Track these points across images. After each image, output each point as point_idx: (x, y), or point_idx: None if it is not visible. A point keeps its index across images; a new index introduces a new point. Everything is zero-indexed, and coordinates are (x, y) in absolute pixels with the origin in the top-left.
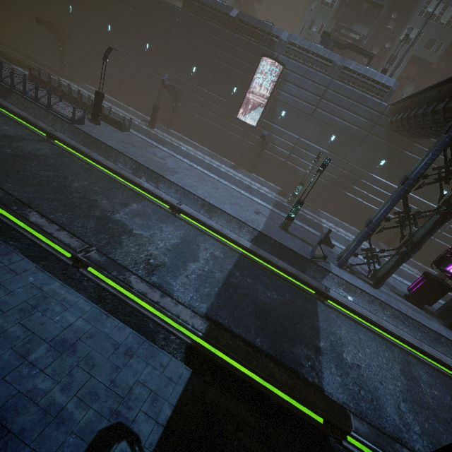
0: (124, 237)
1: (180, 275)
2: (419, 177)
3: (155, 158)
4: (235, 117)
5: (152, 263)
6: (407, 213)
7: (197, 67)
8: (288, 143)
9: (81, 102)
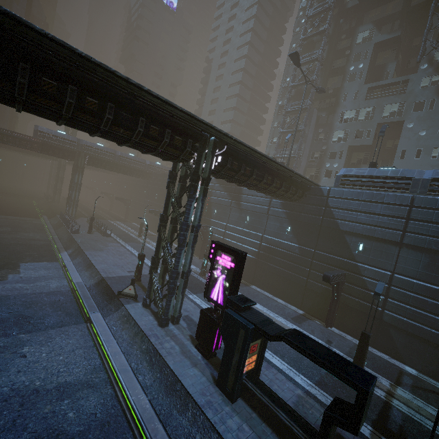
0: (6, 269)
1: (2, 285)
2: (163, 213)
3: (99, 245)
4: None
5: None
6: None
7: None
8: (221, 229)
9: (96, 226)
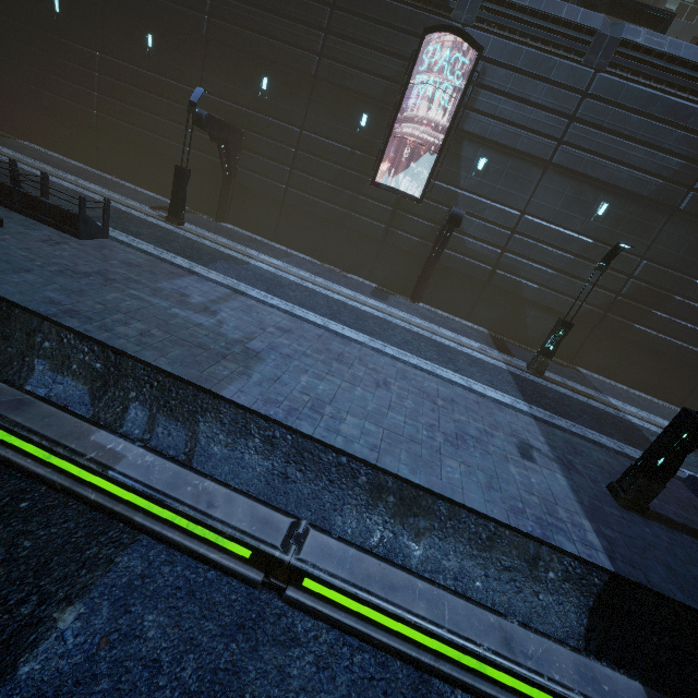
0: None
1: None
2: None
3: (181, 314)
4: (371, 182)
5: None
6: None
7: (271, 77)
8: (497, 228)
9: None
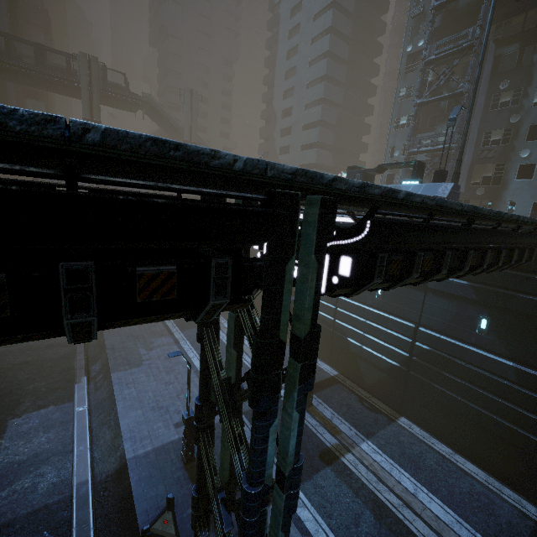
0: None
1: None
2: (199, 398)
3: (140, 350)
4: None
5: None
6: None
7: None
8: (328, 304)
9: None
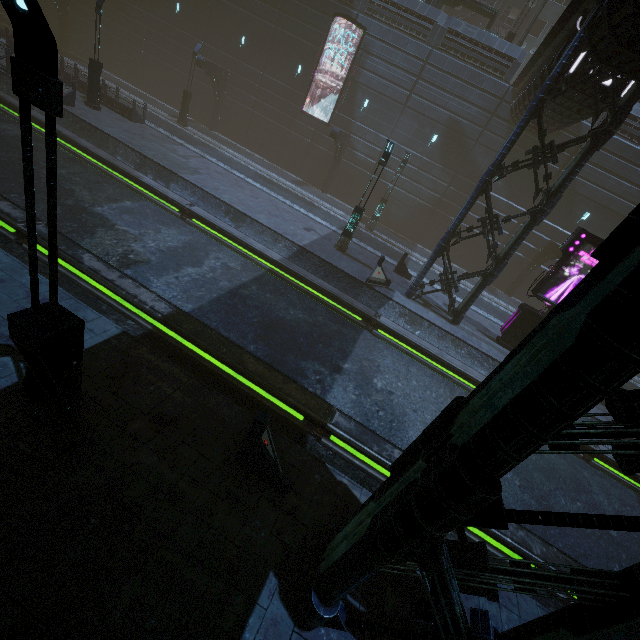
0: (100, 230)
1: (167, 274)
2: (500, 161)
3: (172, 155)
4: (300, 110)
5: (131, 259)
6: (493, 218)
7: (247, 36)
8: (374, 147)
9: (77, 80)
